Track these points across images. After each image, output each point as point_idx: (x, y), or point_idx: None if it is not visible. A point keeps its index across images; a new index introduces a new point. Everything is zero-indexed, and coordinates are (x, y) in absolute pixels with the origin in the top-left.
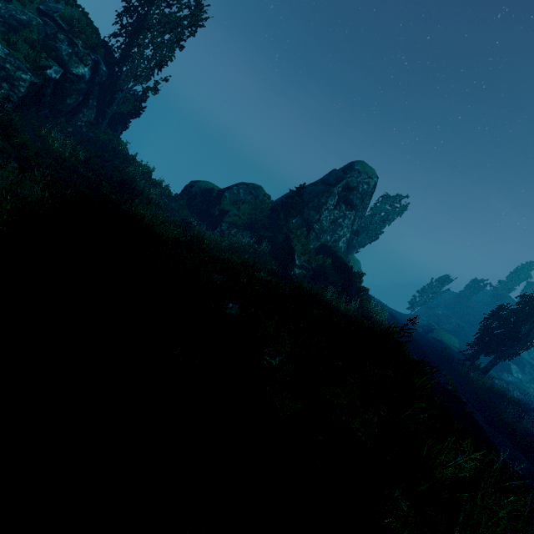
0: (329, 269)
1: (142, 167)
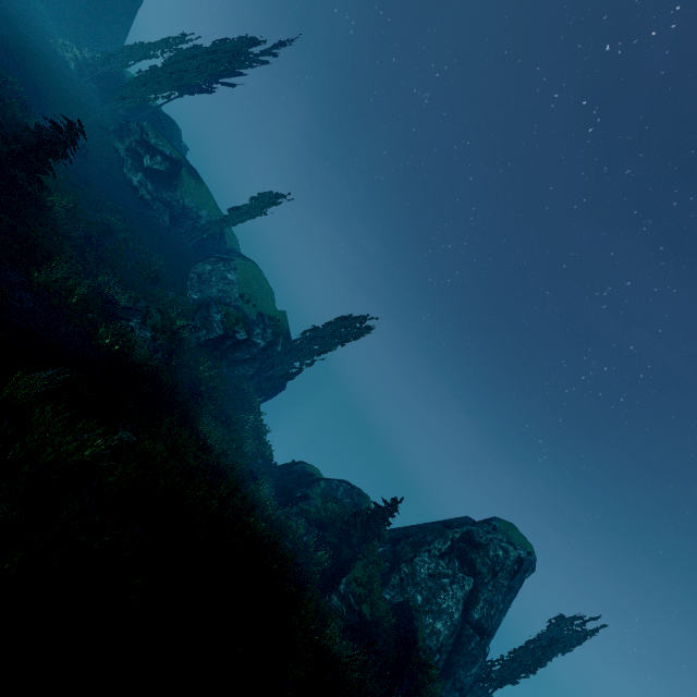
0: (389, 635)
1: (261, 422)
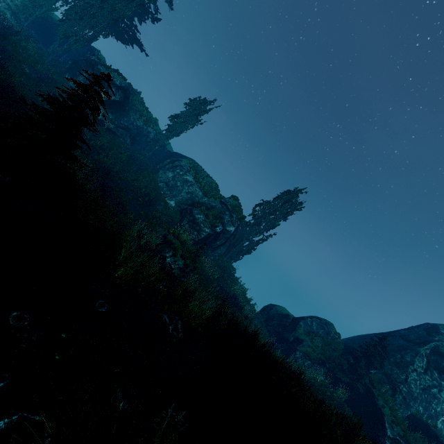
0: None
1: (241, 286)
